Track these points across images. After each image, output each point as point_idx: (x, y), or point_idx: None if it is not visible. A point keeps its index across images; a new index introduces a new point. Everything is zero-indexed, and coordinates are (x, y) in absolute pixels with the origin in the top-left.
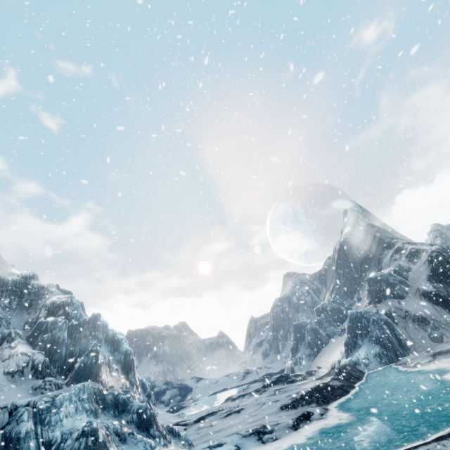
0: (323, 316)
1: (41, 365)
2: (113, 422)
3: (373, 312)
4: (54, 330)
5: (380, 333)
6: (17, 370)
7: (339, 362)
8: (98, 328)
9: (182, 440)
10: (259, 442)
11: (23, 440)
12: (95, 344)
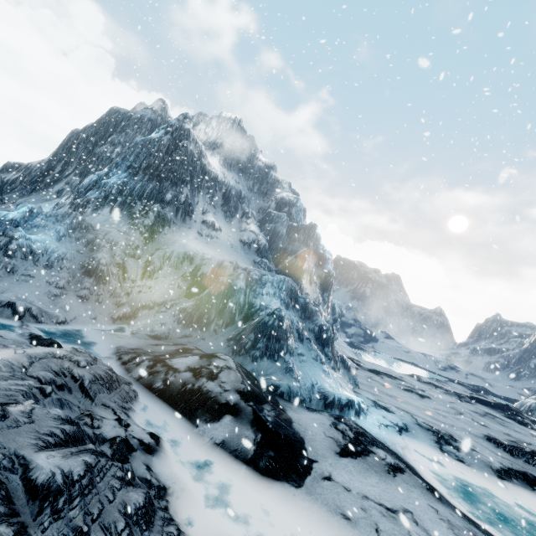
0: None
1: (262, 247)
2: (298, 321)
3: None
4: (277, 223)
5: None
6: (247, 242)
7: None
8: (311, 238)
9: (350, 376)
10: (435, 445)
11: (237, 292)
12: (304, 251)
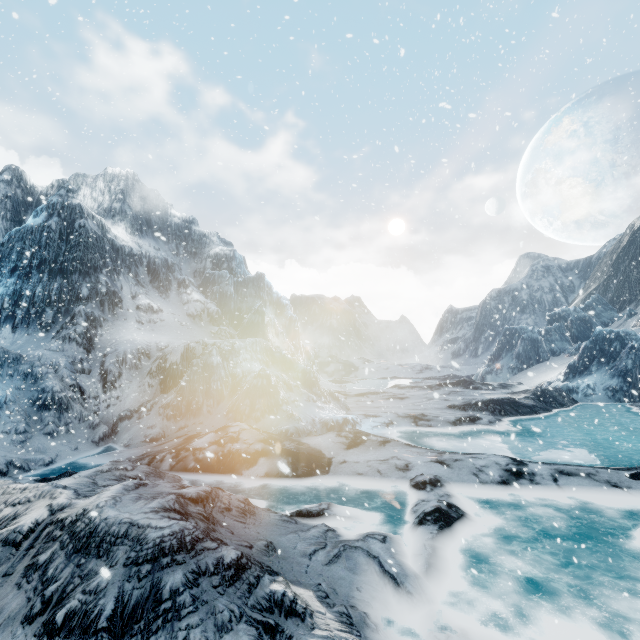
0: (556, 325)
1: (215, 314)
2: (282, 375)
3: (639, 336)
4: (221, 284)
5: (632, 365)
6: (196, 314)
7: (549, 384)
8: (263, 289)
9: (341, 404)
10: (413, 424)
11: (216, 368)
12: (261, 304)
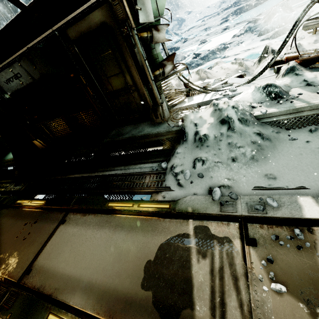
0: None
1: None
2: None
3: None
4: None
5: None
6: None
7: None
8: None
9: (179, 36)
10: (205, 32)
11: None
12: None
